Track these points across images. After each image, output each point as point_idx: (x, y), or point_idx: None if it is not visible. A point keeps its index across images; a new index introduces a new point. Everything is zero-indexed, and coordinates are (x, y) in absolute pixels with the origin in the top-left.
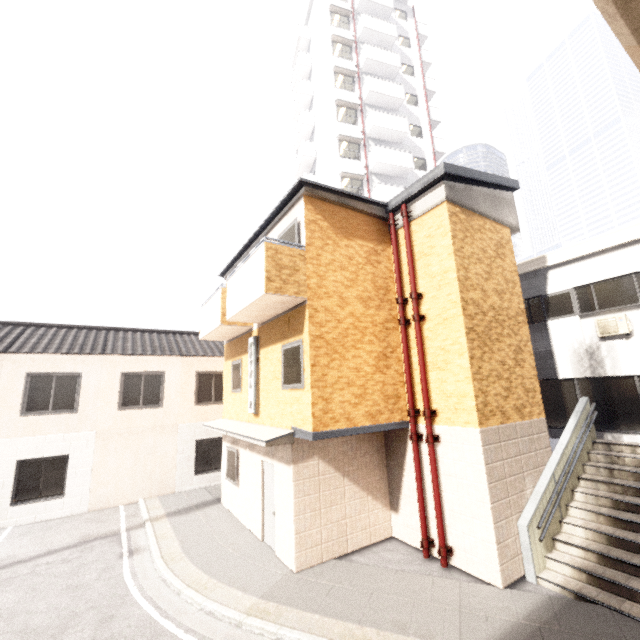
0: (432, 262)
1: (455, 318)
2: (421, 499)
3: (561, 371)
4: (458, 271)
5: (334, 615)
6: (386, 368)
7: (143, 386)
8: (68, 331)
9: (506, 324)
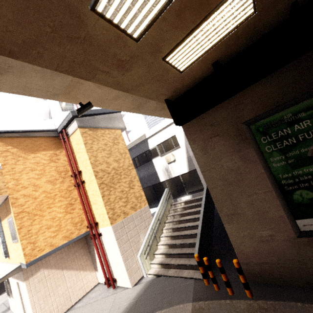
0: (81, 156)
1: (93, 180)
2: (101, 263)
3: (160, 179)
4: (90, 159)
5: None
6: (73, 210)
7: None
8: None
9: (122, 173)
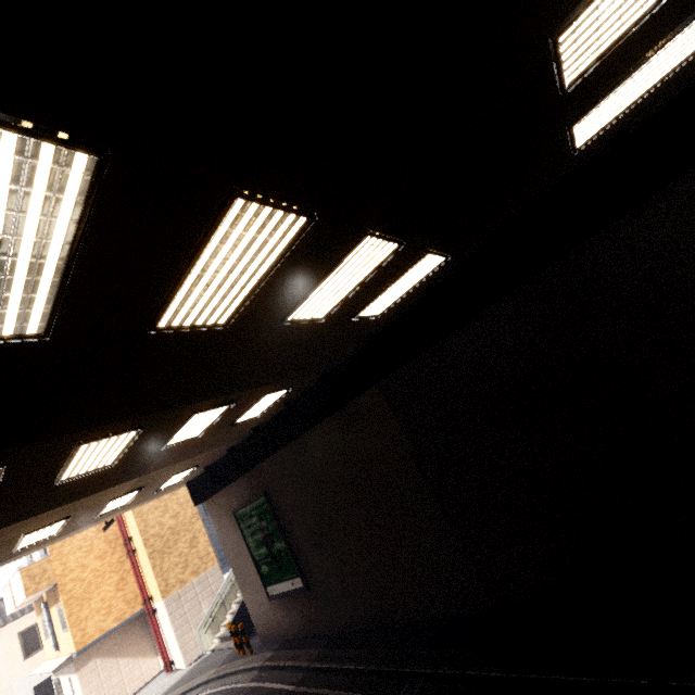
0: (130, 522)
1: (144, 550)
2: (158, 645)
3: None
4: (139, 526)
5: None
6: (125, 585)
7: None
8: None
9: (182, 530)
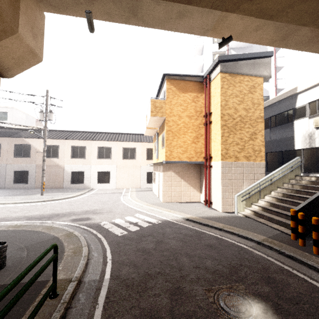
0: (215, 99)
1: (218, 121)
2: (205, 187)
3: (296, 146)
4: (221, 102)
5: (165, 208)
6: (197, 142)
7: (129, 152)
8: (108, 134)
9: (248, 123)
